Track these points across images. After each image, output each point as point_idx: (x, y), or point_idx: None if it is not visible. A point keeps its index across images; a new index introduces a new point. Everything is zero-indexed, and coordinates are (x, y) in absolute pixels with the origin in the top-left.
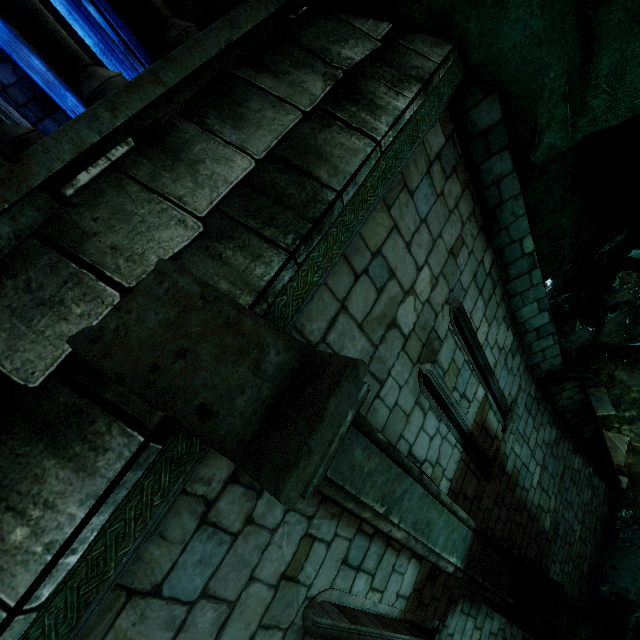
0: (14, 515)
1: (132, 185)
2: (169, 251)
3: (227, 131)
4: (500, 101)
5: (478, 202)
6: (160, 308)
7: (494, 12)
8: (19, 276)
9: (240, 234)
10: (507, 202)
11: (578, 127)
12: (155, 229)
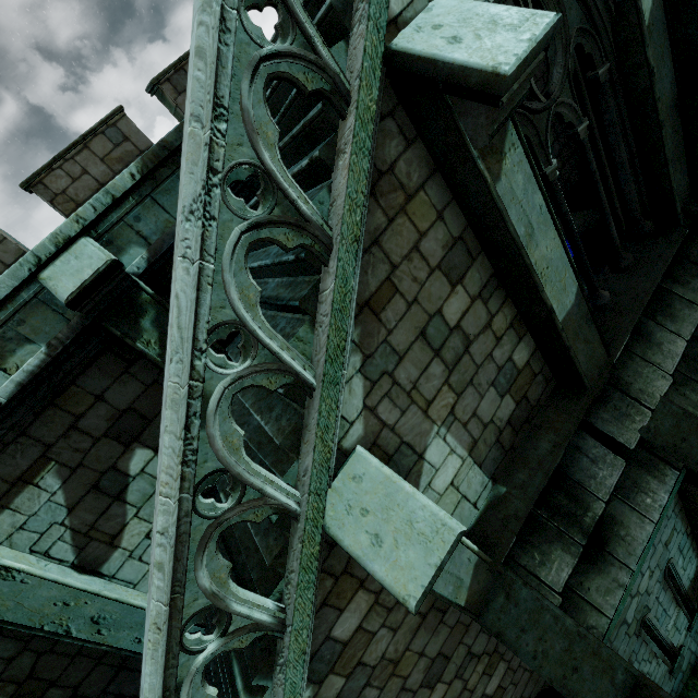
0: (644, 494)
1: (636, 358)
2: (662, 392)
3: (668, 324)
4: None
5: None
6: (668, 419)
7: None
8: (610, 402)
9: (690, 383)
10: None
11: None
12: (653, 381)
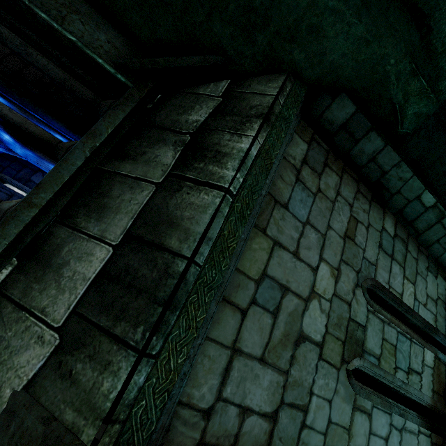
0: None
1: (7, 306)
2: (23, 379)
3: (91, 225)
4: (349, 97)
5: (360, 179)
6: None
7: (312, 38)
8: None
9: (92, 338)
10: (390, 171)
11: (440, 90)
12: (16, 353)
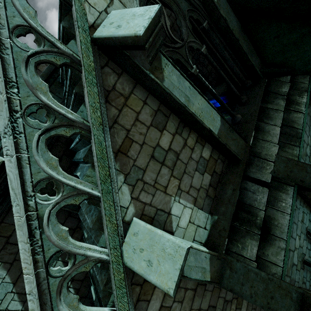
0: (280, 202)
1: (260, 140)
2: (275, 152)
3: (270, 122)
4: None
5: None
6: (281, 164)
7: None
8: (254, 163)
9: (286, 145)
10: None
11: None
12: (270, 148)
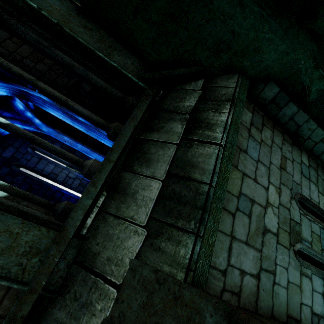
0: None
1: (109, 217)
2: (134, 253)
3: (144, 170)
4: (275, 83)
5: (284, 132)
6: (137, 295)
7: (255, 54)
8: (71, 290)
9: (165, 230)
10: (302, 125)
11: None
12: (124, 241)
